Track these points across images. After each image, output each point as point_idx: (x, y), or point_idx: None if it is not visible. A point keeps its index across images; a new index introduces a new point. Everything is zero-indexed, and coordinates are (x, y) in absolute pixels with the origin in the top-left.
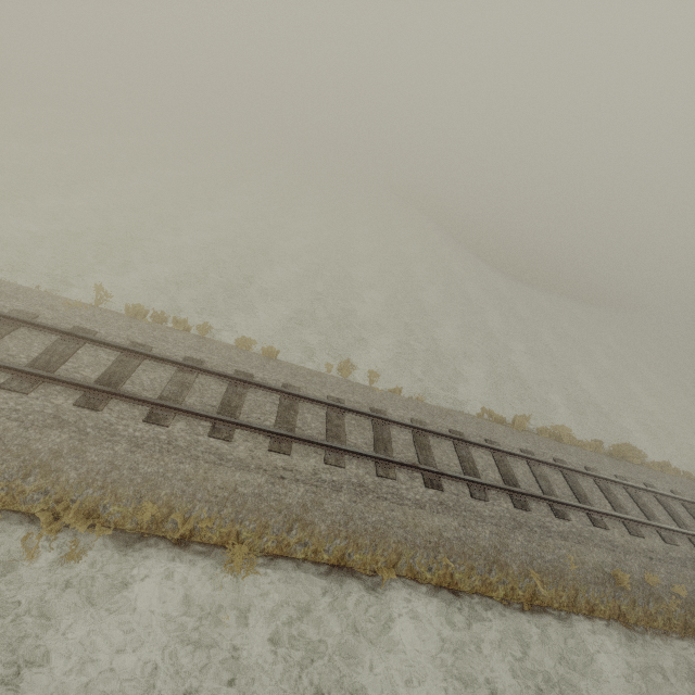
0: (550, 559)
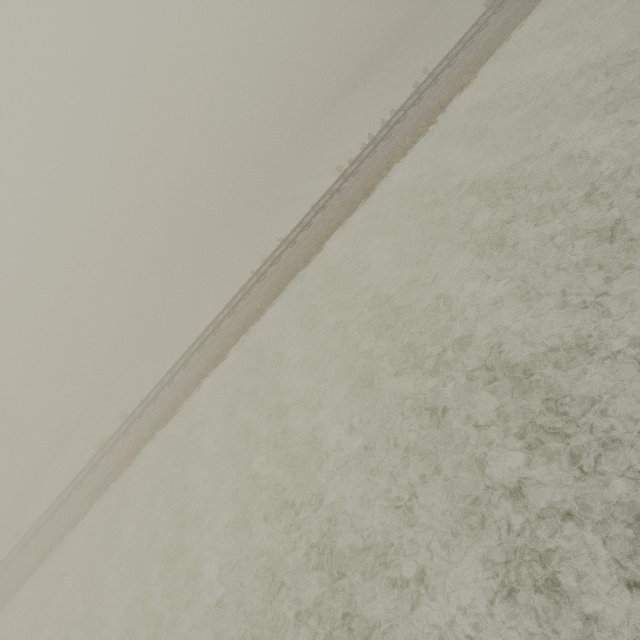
0: None
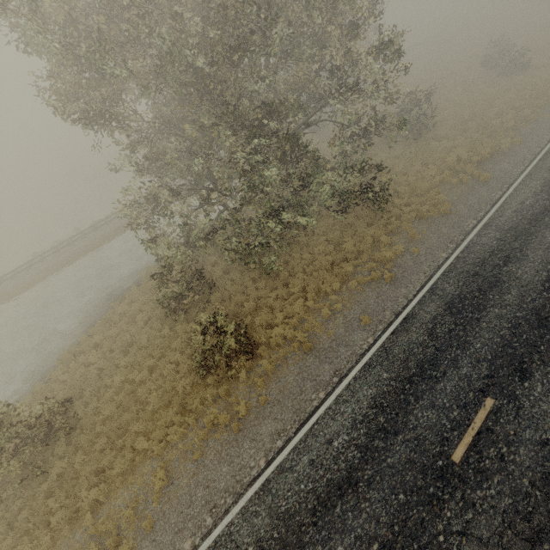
0: (19, 282)
